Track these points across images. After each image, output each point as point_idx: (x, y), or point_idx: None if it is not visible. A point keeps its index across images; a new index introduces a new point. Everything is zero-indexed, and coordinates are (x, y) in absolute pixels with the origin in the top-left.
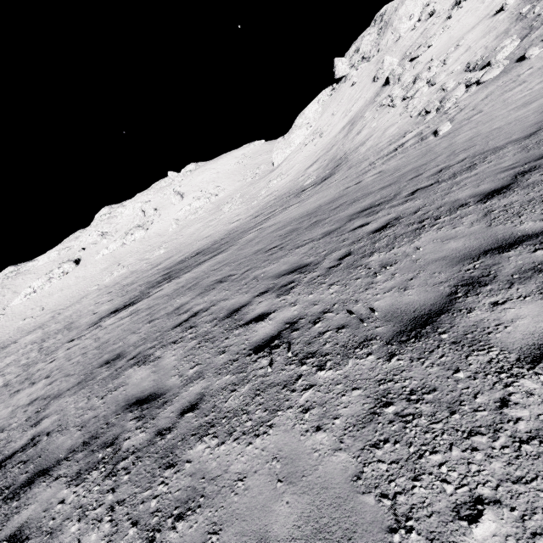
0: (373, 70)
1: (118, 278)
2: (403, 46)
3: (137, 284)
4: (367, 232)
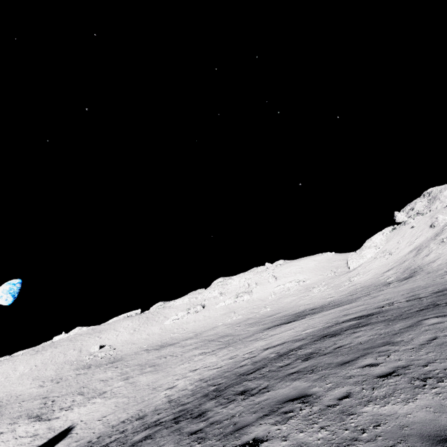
0: (429, 221)
1: (238, 320)
2: None
3: (268, 321)
4: None
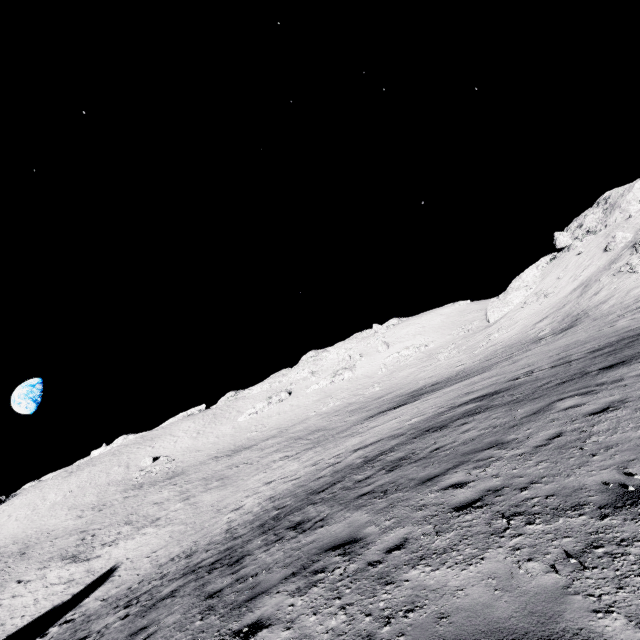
0: (603, 242)
1: (336, 407)
2: (636, 223)
3: (374, 406)
4: (636, 333)
